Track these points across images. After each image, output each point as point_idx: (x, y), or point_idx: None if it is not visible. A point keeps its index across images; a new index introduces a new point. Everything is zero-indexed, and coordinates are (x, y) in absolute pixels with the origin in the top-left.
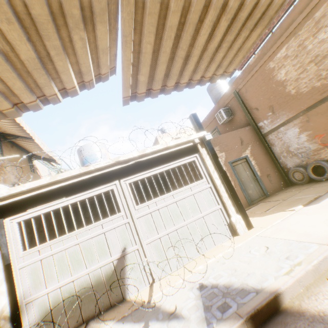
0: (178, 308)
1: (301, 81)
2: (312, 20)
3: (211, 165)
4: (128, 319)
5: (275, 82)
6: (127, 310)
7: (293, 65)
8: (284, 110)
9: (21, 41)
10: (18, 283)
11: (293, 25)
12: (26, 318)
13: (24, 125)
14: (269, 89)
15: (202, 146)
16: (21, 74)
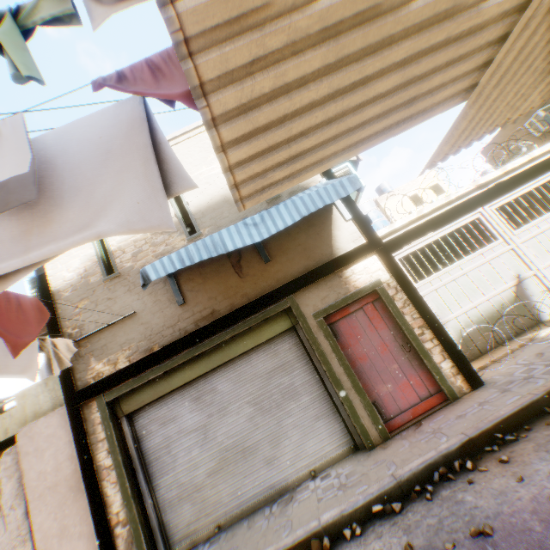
0: None
1: None
2: None
3: None
4: None
5: None
6: None
7: None
8: None
9: None
10: None
11: None
12: None
13: None
14: None
15: None
16: None
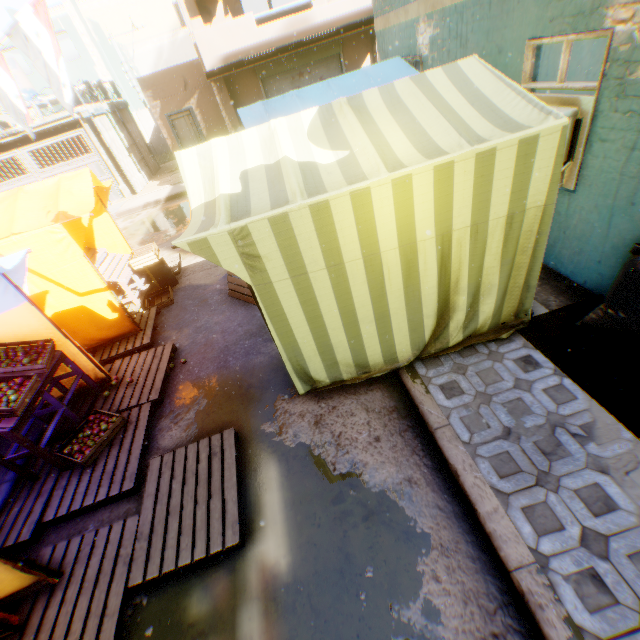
0: None
1: None
2: None
3: (98, 142)
4: None
5: None
6: None
7: None
8: None
9: None
10: None
11: None
12: None
13: None
14: None
15: (86, 122)
16: None
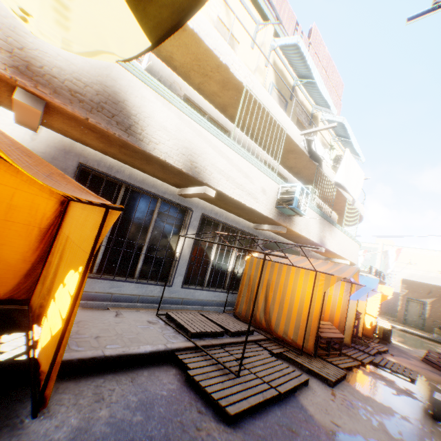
0: None
1: None
2: None
3: None
4: None
5: None
6: None
7: None
8: None
9: None
10: None
11: None
12: None
13: None
14: None
15: None
16: None
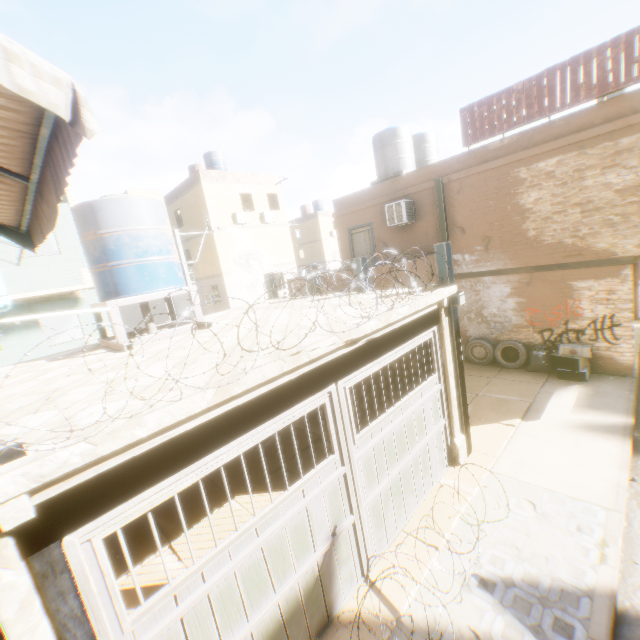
0: (482, 635)
1: (550, 225)
2: (614, 144)
3: (450, 351)
4: None
5: (515, 204)
6: None
7: (553, 195)
8: (505, 254)
9: None
10: None
11: (587, 133)
12: None
13: (64, 152)
14: (499, 211)
15: (446, 312)
16: None
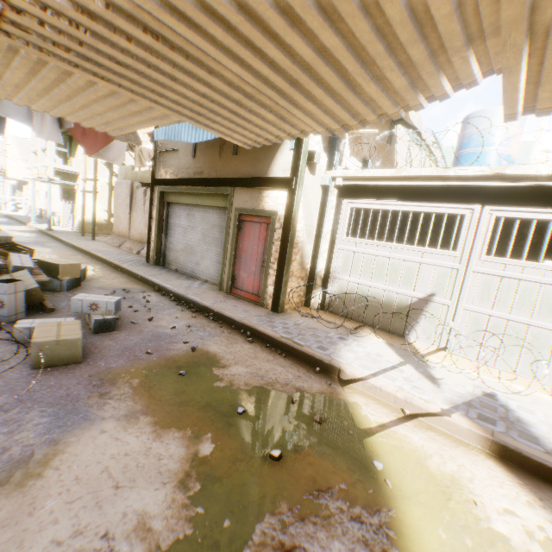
0: (441, 381)
1: None
2: None
3: None
4: (394, 349)
5: None
6: (398, 344)
7: None
8: None
9: (397, 79)
10: (334, 259)
11: None
12: (330, 287)
13: None
14: None
15: None
16: (391, 95)
